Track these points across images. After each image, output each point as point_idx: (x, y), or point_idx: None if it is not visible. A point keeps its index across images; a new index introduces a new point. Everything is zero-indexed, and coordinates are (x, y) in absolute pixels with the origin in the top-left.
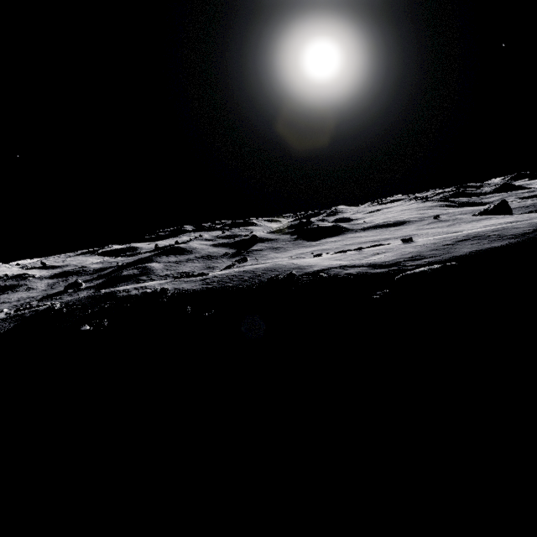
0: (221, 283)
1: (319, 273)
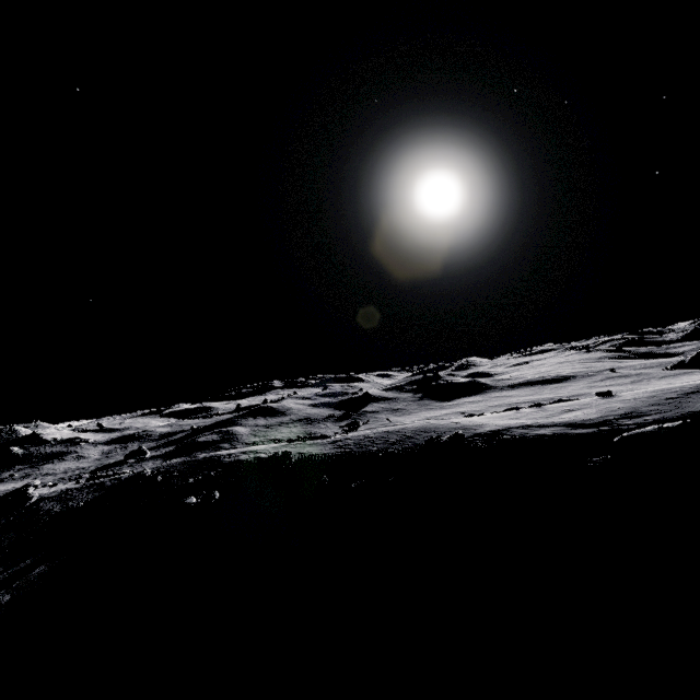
0: (361, 446)
1: (496, 435)
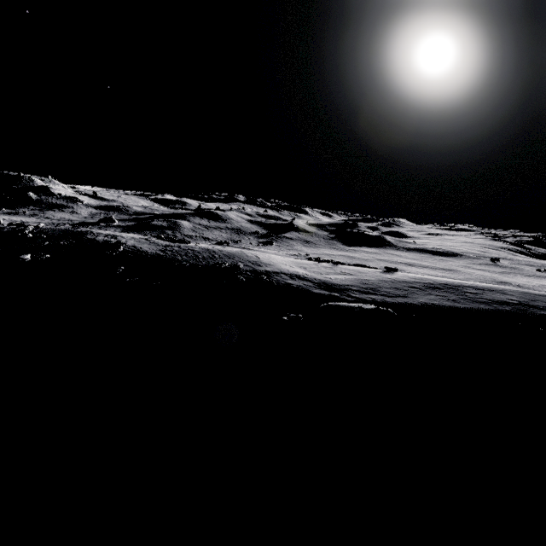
0: (175, 254)
1: (264, 275)
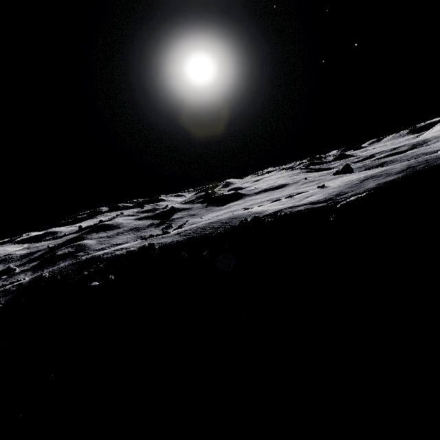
0: (198, 232)
1: (276, 214)
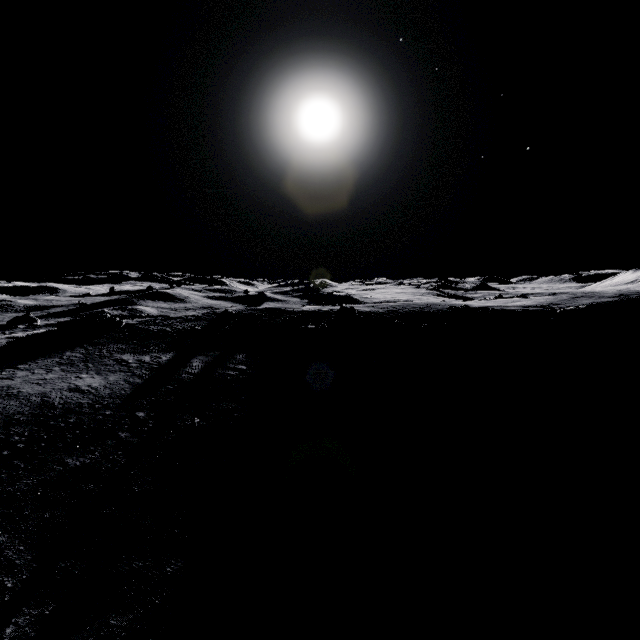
0: (399, 308)
1: (486, 308)
